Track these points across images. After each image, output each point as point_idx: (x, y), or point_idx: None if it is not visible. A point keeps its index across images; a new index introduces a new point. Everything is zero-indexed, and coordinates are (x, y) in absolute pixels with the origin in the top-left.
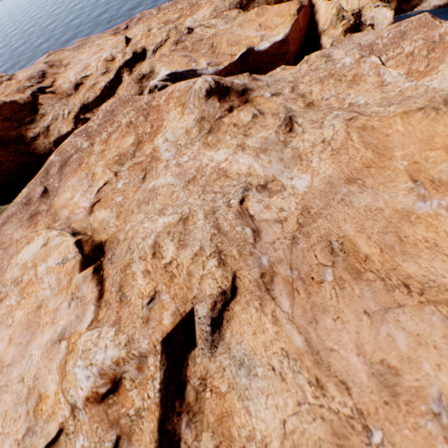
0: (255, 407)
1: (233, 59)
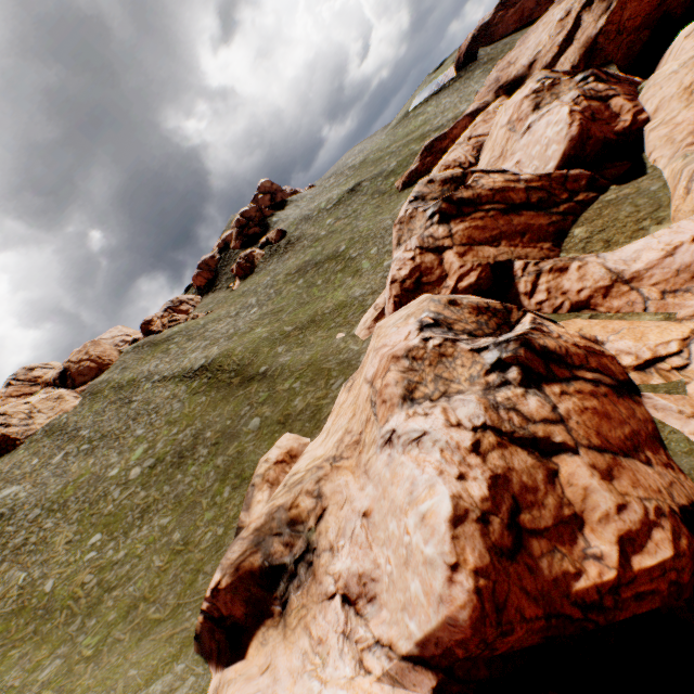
0: None
1: None
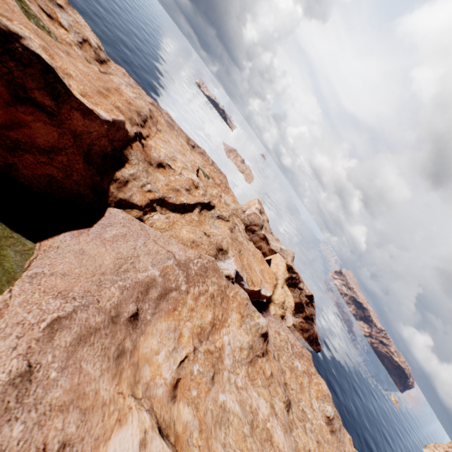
0: None
1: (254, 288)
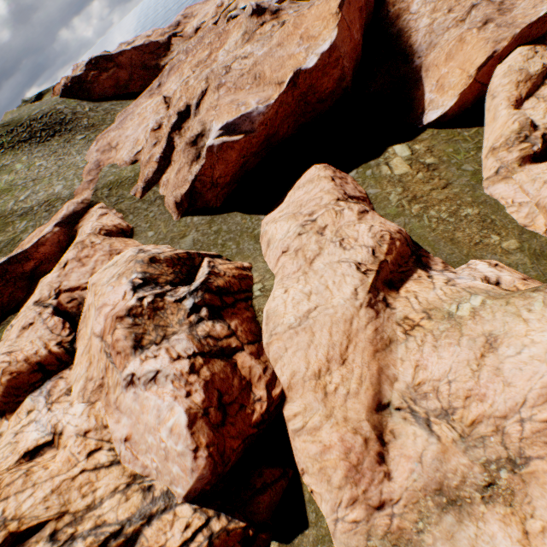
0: None
1: None
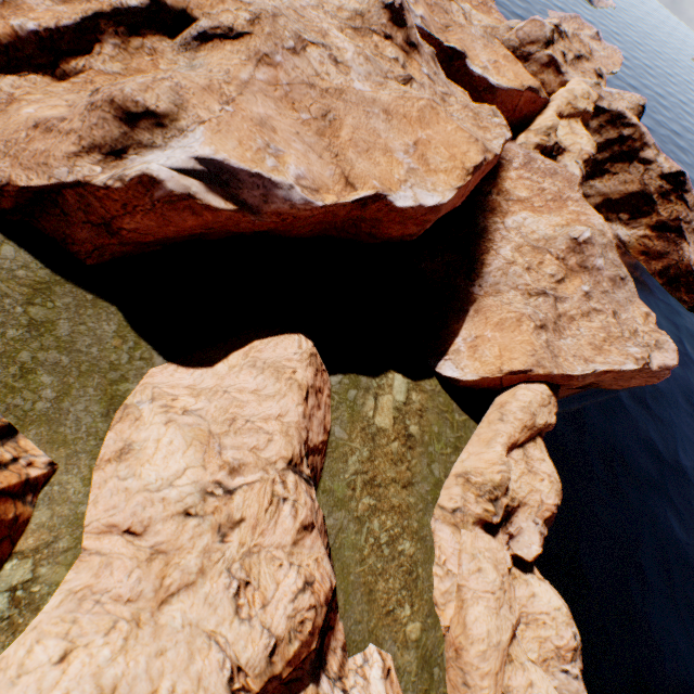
0: None
1: (443, 42)
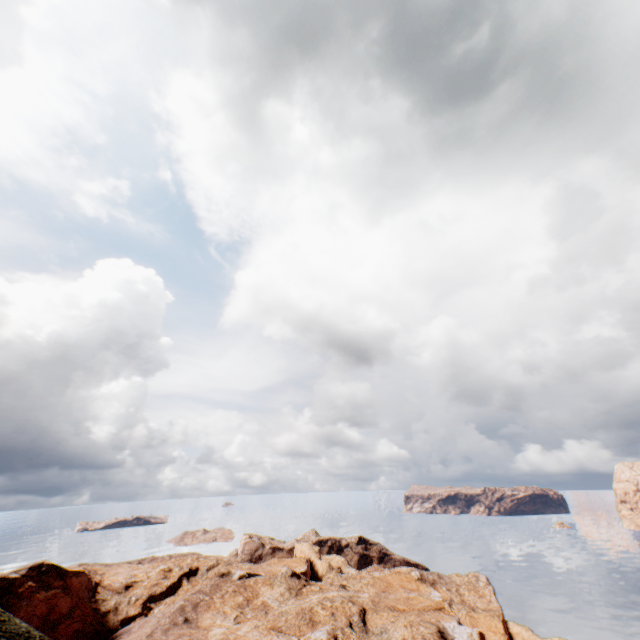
0: (395, 636)
1: None
